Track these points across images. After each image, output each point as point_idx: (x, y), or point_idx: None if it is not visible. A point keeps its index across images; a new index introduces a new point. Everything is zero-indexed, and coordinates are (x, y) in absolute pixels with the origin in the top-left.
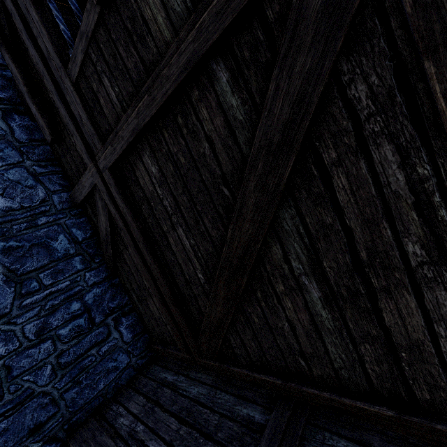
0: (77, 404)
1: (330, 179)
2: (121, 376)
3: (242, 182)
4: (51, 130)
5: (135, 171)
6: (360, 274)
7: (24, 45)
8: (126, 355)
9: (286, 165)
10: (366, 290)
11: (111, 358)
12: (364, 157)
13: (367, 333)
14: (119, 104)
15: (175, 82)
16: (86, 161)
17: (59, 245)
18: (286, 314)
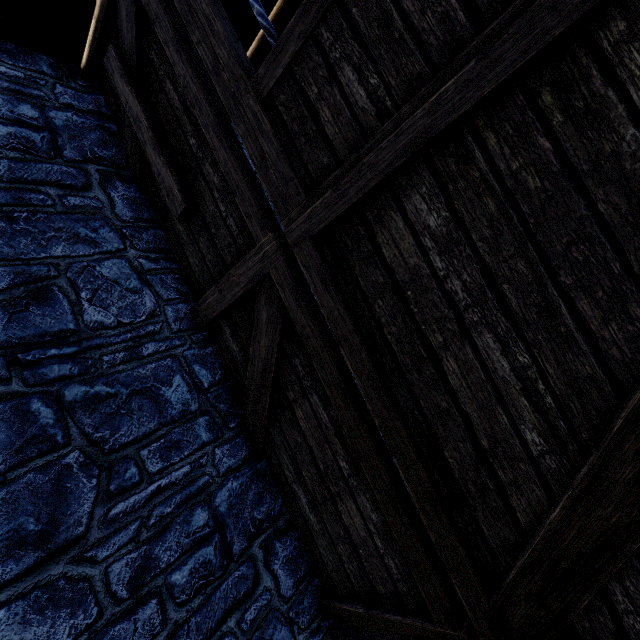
0: None
1: None
2: None
3: None
4: (184, 195)
5: (376, 234)
6: None
7: (157, 72)
8: (286, 630)
9: None
10: None
11: (262, 638)
12: None
13: None
14: (371, 108)
15: (581, 6)
16: (256, 234)
17: (173, 394)
18: None
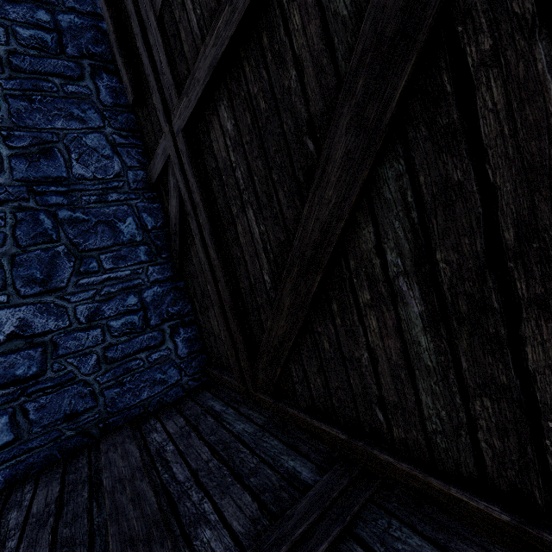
0: (116, 405)
1: (472, 95)
2: (168, 392)
3: (332, 121)
4: (134, 89)
5: (210, 132)
6: (496, 274)
7: None
8: (177, 371)
9: (399, 76)
10: (502, 304)
11: (160, 369)
12: (546, 38)
13: (491, 380)
14: (199, 33)
15: None
16: (163, 125)
17: (125, 228)
18: (367, 339)
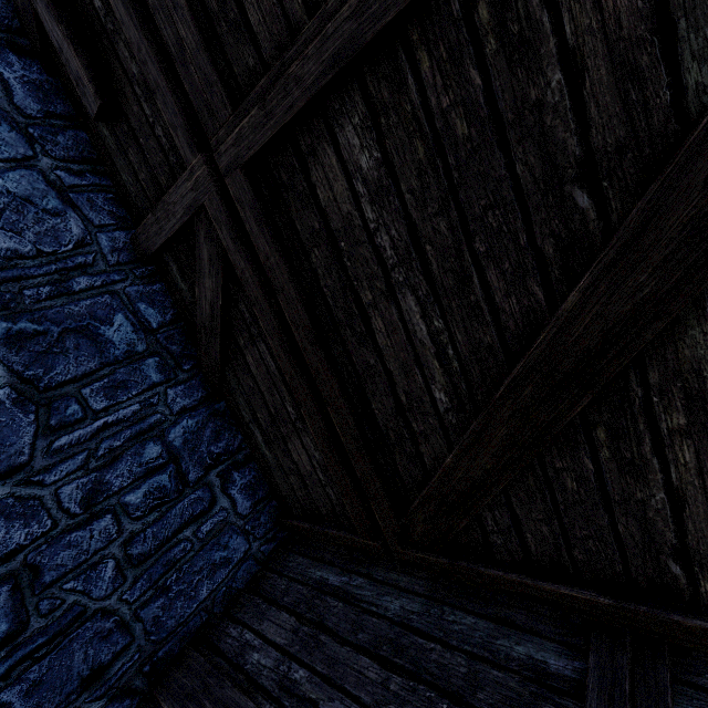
0: (163, 626)
1: None
2: (236, 574)
3: (669, 164)
4: (97, 86)
5: (310, 170)
6: None
7: None
8: (242, 538)
9: None
10: None
11: (218, 544)
12: None
13: None
14: None
15: None
16: (185, 154)
17: (115, 334)
18: (666, 475)
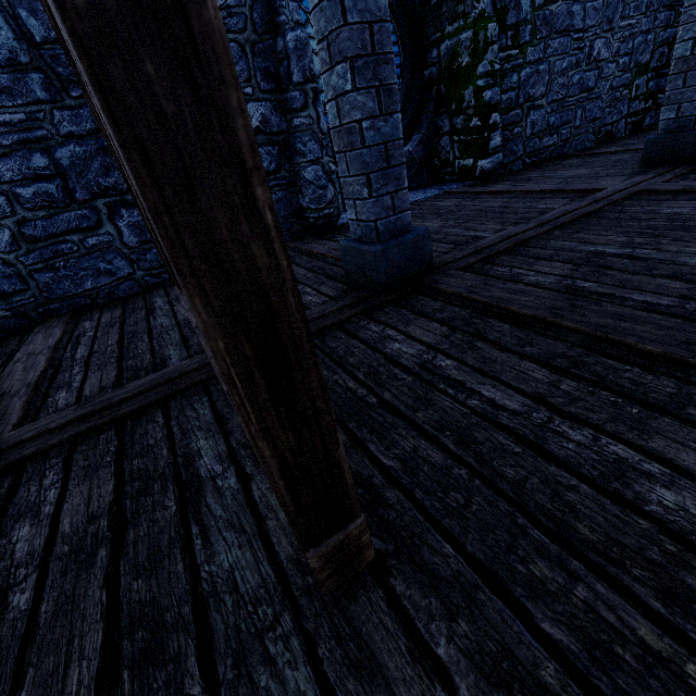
0: (54, 292)
1: None
2: (119, 285)
3: None
4: None
5: None
6: None
7: None
8: (127, 263)
9: None
10: None
11: (103, 258)
12: None
13: None
14: None
15: None
16: None
17: None
18: None
